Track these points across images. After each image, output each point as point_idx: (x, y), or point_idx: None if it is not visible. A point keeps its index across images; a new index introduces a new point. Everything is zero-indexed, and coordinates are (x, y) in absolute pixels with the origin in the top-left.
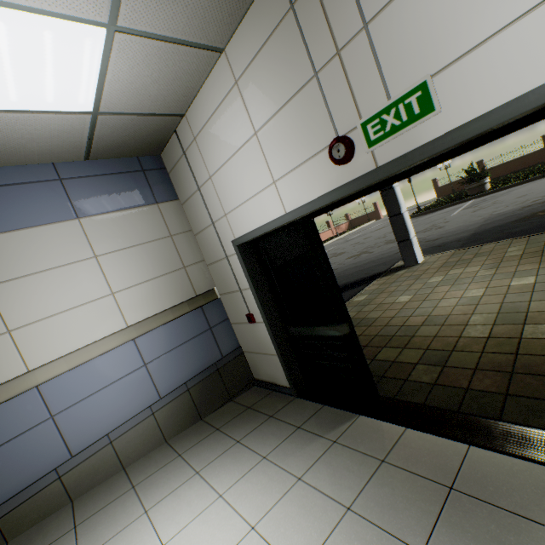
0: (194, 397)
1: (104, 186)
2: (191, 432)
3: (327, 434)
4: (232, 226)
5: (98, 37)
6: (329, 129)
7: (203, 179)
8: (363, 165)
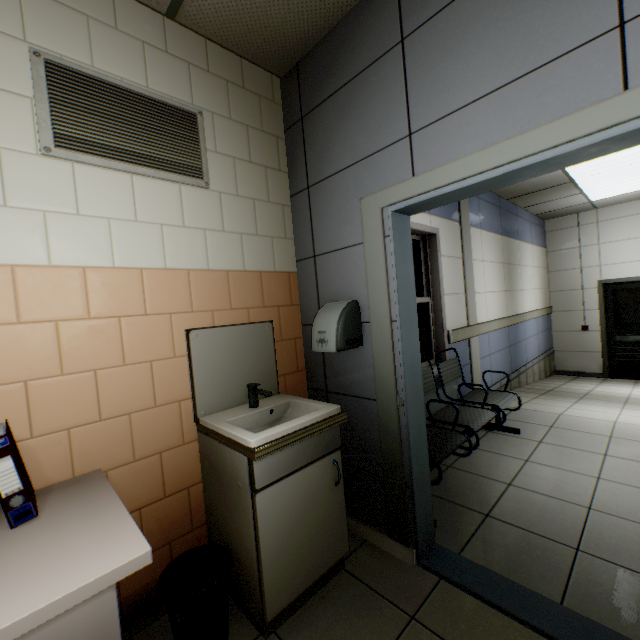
0: (544, 363)
1: (535, 230)
2: (550, 379)
3: None
4: (603, 272)
5: None
6: None
7: (589, 243)
8: None
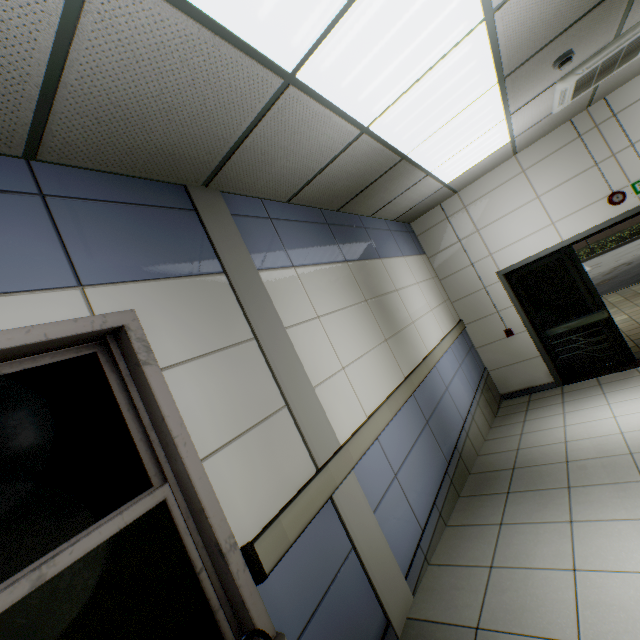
0: (486, 398)
1: (402, 238)
2: (502, 419)
3: (629, 376)
4: (498, 261)
5: (503, 144)
6: (605, 189)
7: (468, 233)
8: (631, 204)
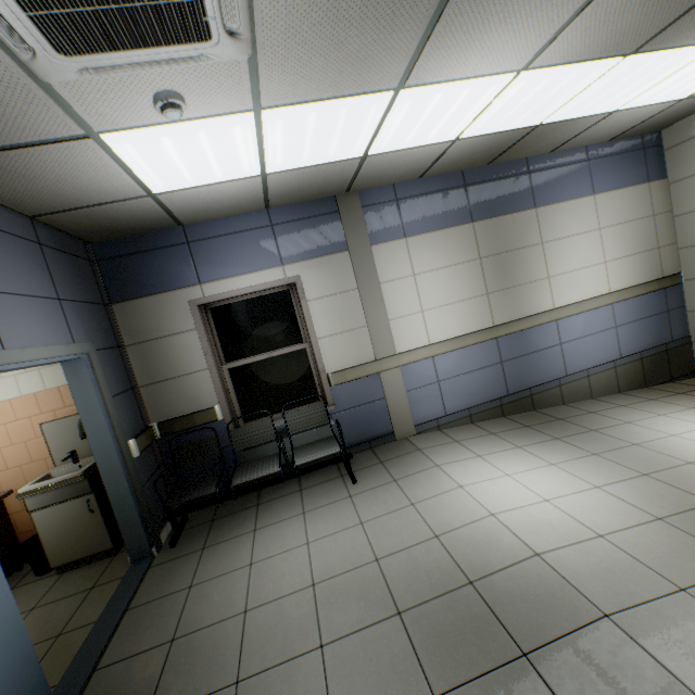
0: (643, 366)
1: (613, 165)
2: (643, 391)
3: None
4: None
5: None
6: None
7: None
8: None
